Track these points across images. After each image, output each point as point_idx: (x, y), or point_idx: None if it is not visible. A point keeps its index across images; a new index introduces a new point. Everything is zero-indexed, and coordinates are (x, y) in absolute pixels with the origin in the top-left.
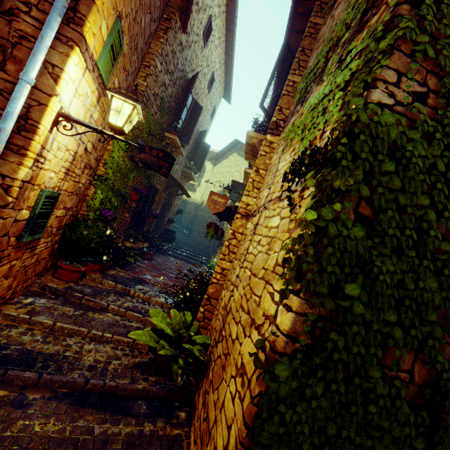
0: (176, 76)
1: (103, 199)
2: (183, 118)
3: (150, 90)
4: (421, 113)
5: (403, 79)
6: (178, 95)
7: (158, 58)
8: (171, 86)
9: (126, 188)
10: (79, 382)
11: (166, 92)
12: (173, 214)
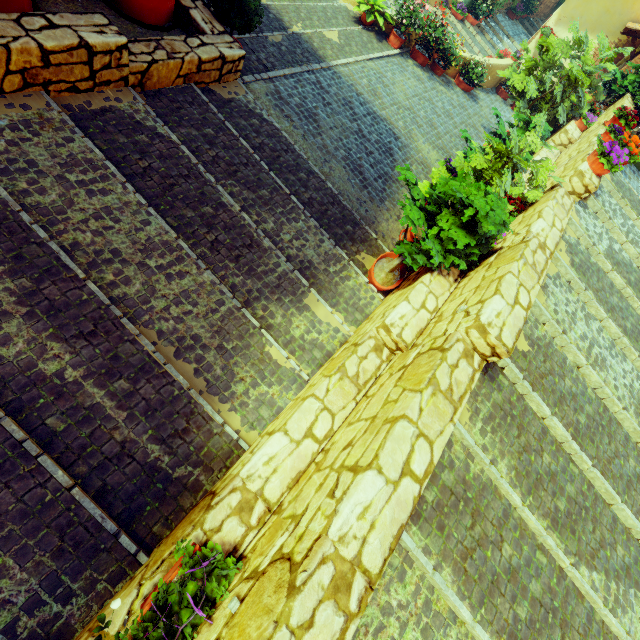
0: None
1: None
2: None
3: None
4: None
5: None
6: None
7: None
8: None
9: None
10: None
11: None
12: None
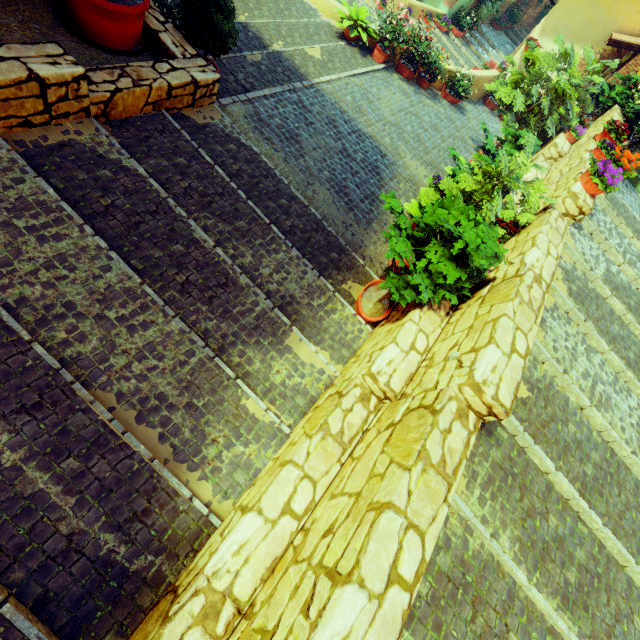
0: None
1: None
2: None
3: None
4: None
5: None
6: None
7: None
8: None
9: None
10: None
11: None
12: None
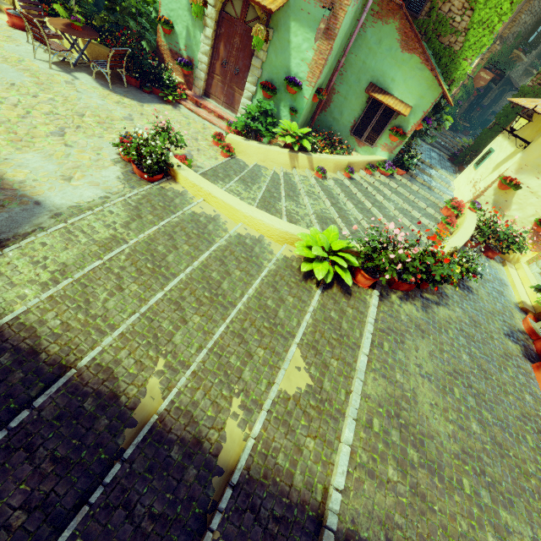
0: (539, 10)
1: (460, 96)
2: (540, 29)
3: (510, 33)
4: (537, 87)
5: (537, 80)
6: (538, 19)
7: (524, 13)
8: (531, 19)
9: (473, 90)
10: (442, 144)
11: (524, 25)
12: (499, 107)
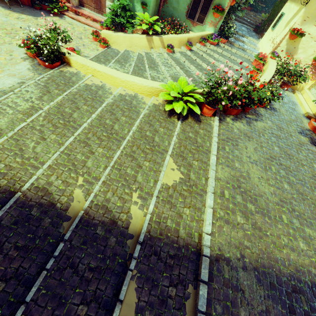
0: None
1: None
2: None
3: None
4: None
5: None
6: None
7: None
8: None
9: None
10: (248, 21)
11: None
12: None
